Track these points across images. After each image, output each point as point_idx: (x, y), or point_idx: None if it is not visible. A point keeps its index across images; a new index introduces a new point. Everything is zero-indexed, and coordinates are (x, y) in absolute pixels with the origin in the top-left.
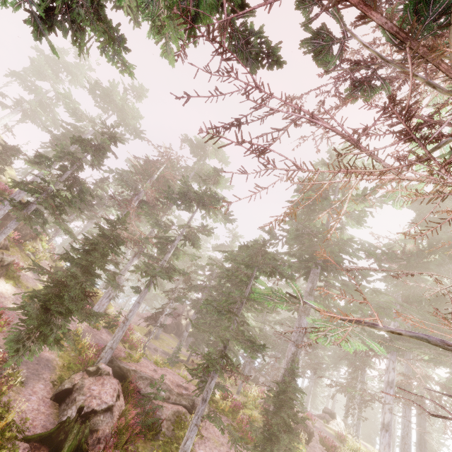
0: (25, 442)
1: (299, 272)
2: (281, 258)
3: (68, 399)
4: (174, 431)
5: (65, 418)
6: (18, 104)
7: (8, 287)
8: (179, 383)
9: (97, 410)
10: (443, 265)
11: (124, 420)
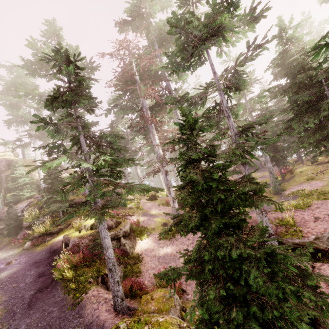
0: None
1: None
2: None
3: (320, 328)
4: None
5: None
6: (30, 137)
7: (146, 241)
8: None
9: None
10: None
11: None
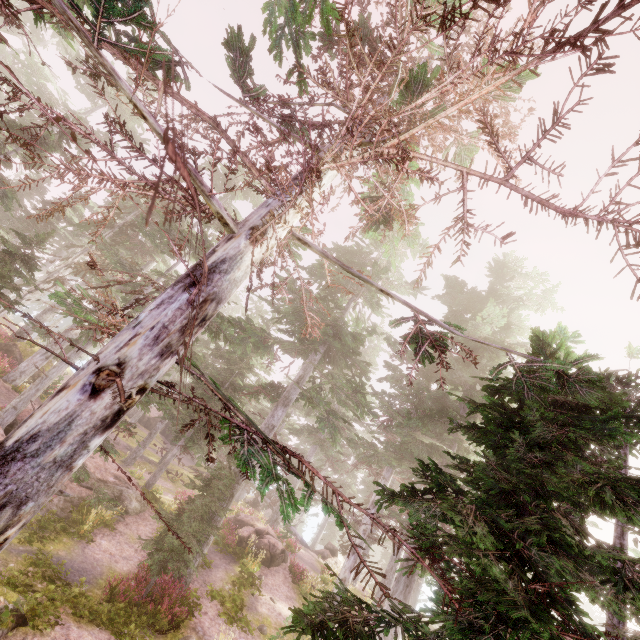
0: None
1: (293, 356)
2: (255, 328)
3: None
4: (72, 515)
5: None
6: None
7: None
8: (109, 470)
9: None
10: (455, 372)
11: None
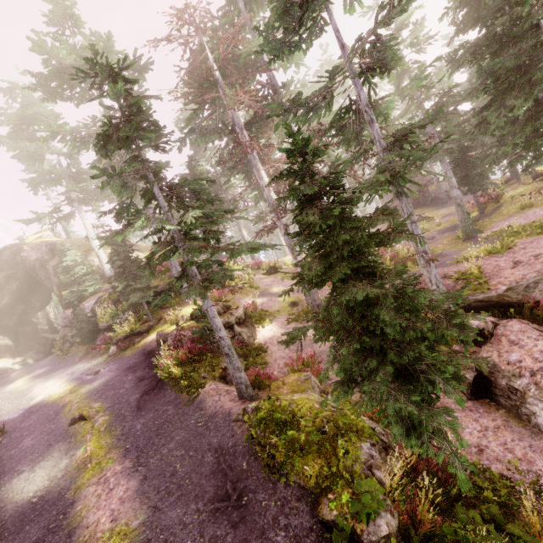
0: None
1: None
2: None
3: (496, 390)
4: None
5: (541, 420)
6: (71, 203)
7: (269, 327)
8: None
9: None
10: None
11: None
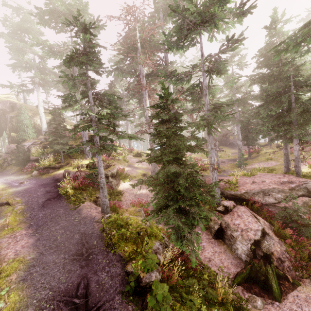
0: (237, 286)
1: None
2: None
3: (225, 236)
4: None
5: (239, 252)
6: (34, 84)
7: (127, 183)
8: (281, 181)
9: (258, 240)
10: None
11: (290, 241)
